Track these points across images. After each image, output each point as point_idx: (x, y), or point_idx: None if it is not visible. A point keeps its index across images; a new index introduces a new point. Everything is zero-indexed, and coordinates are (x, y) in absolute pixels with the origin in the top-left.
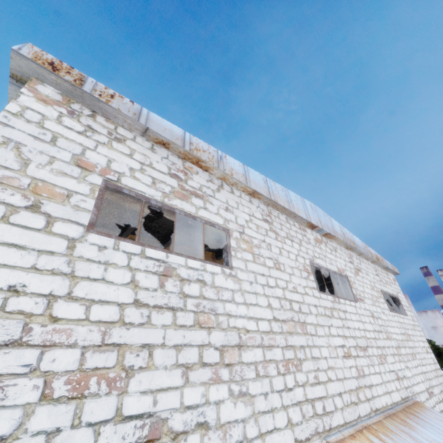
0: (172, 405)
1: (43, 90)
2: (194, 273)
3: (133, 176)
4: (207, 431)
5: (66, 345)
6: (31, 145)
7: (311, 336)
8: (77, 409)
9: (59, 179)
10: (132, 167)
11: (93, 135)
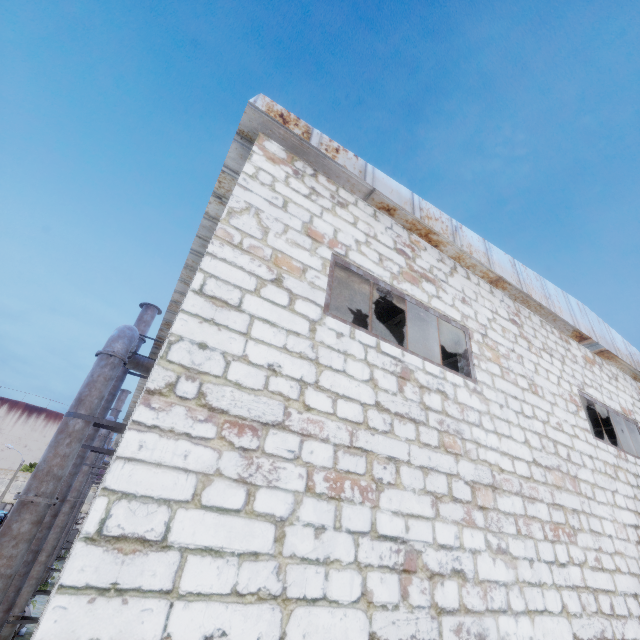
0: (424, 537)
1: (270, 147)
2: (434, 381)
3: (360, 251)
4: (464, 582)
5: (320, 439)
6: (267, 211)
7: (587, 500)
8: (337, 511)
9: (294, 251)
10: (357, 239)
11: (318, 199)
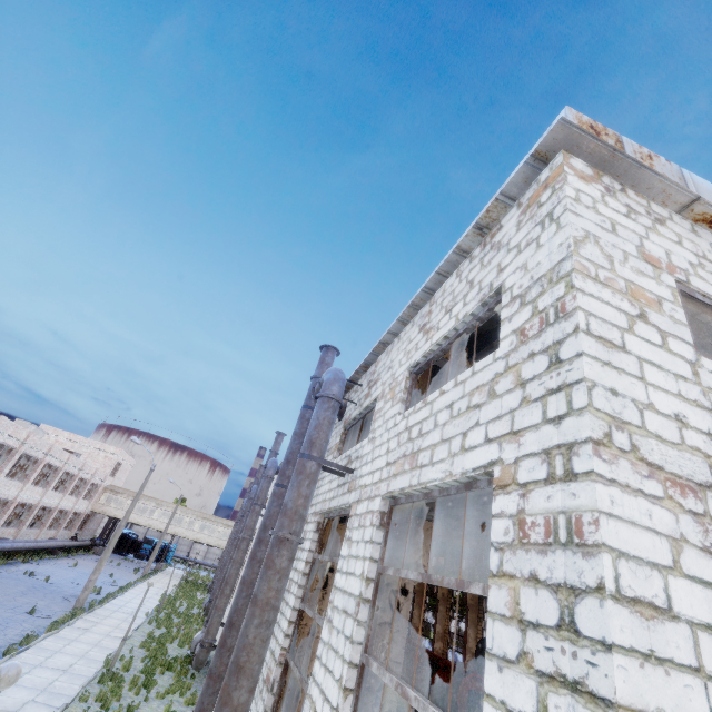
0: None
1: (576, 164)
2: None
3: (697, 275)
4: None
5: None
6: (602, 236)
7: None
8: None
9: (641, 280)
10: (689, 260)
11: (636, 217)
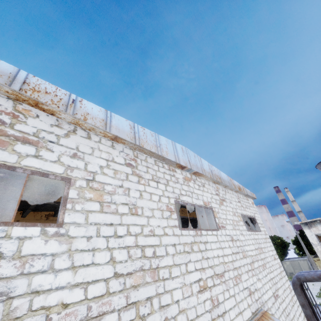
0: None
1: None
2: None
3: None
4: None
5: None
6: None
7: (163, 281)
8: None
9: None
10: None
11: None
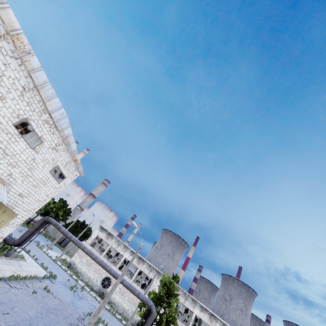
0: None
1: None
2: None
3: None
4: None
5: None
6: None
7: None
8: None
9: None
10: None
11: None
